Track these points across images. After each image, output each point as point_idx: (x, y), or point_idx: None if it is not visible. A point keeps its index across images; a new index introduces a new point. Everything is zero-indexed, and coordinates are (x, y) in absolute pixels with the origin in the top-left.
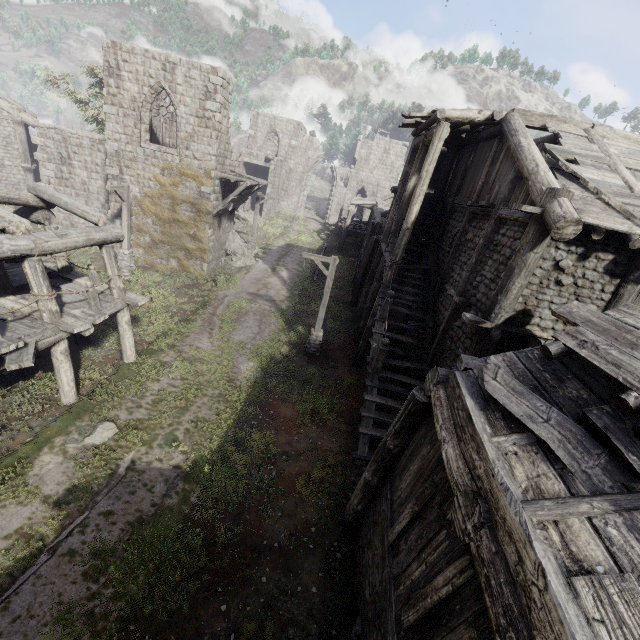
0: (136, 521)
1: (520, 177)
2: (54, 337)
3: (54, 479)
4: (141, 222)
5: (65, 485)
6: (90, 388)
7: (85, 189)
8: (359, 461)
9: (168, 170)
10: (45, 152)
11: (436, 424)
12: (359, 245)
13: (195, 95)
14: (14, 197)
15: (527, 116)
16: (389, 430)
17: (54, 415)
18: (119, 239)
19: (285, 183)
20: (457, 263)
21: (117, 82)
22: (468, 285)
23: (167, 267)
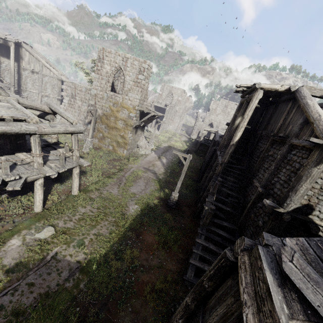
0: (44, 294)
1: (307, 122)
2: (37, 176)
3: (12, 255)
4: (99, 127)
5: (16, 260)
6: (51, 205)
7: (79, 109)
8: (187, 282)
9: (116, 104)
10: (66, 92)
11: (240, 285)
12: (206, 151)
13: (134, 72)
14: (39, 107)
15: (311, 89)
16: (206, 273)
17: (27, 217)
18: (81, 132)
19: (173, 117)
20: (261, 167)
21: (101, 64)
22: (268, 182)
23: (107, 149)
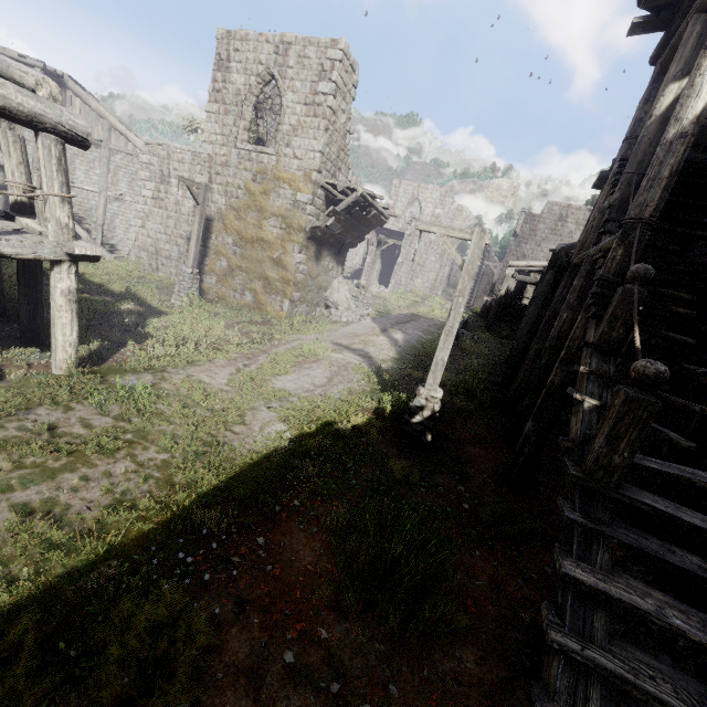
0: None
1: None
2: None
3: None
4: (221, 242)
5: None
6: None
7: (177, 210)
8: None
9: (261, 174)
10: (149, 171)
11: None
12: (516, 329)
13: (307, 77)
14: None
15: None
16: None
17: None
18: (78, 136)
19: (422, 257)
20: None
21: (224, 75)
22: None
23: (240, 302)
